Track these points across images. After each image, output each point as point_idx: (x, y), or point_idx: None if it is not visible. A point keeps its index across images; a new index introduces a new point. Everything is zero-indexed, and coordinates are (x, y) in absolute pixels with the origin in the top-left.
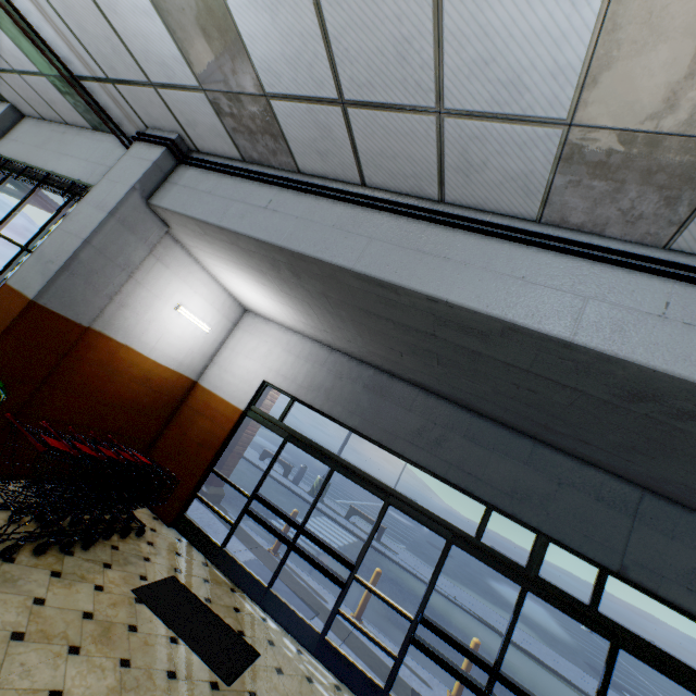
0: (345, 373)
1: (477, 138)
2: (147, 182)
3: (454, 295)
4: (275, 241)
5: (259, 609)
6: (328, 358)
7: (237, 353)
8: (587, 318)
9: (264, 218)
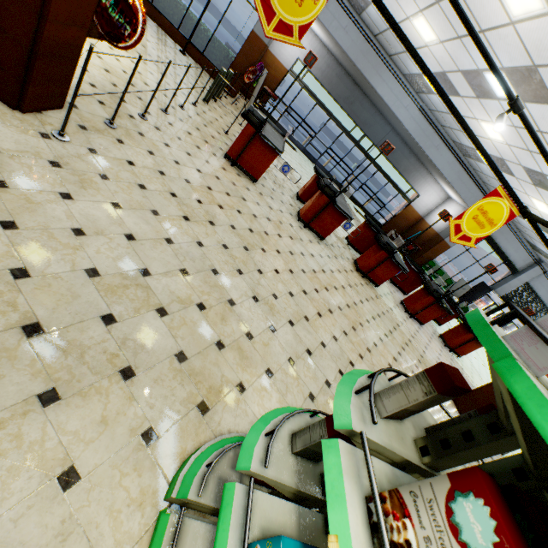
0: (331, 66)
1: (400, 62)
2: None
3: (377, 89)
4: (344, 49)
5: (289, 140)
6: (326, 56)
7: None
8: (395, 104)
9: (343, 35)
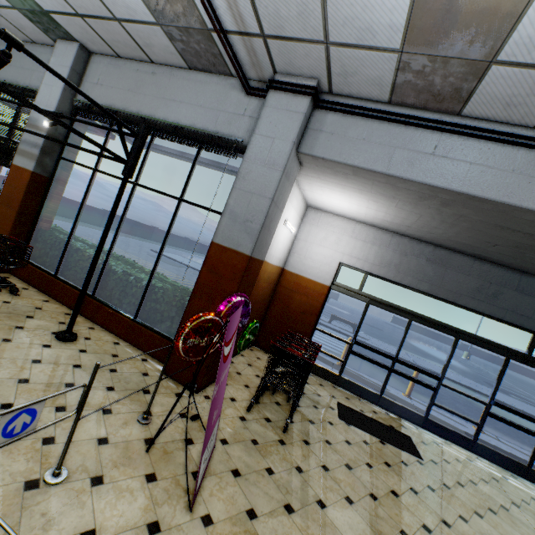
0: (408, 251)
1: None
2: (299, 134)
3: None
4: (456, 188)
5: (379, 408)
6: (391, 240)
7: (310, 243)
8: None
9: (435, 164)
